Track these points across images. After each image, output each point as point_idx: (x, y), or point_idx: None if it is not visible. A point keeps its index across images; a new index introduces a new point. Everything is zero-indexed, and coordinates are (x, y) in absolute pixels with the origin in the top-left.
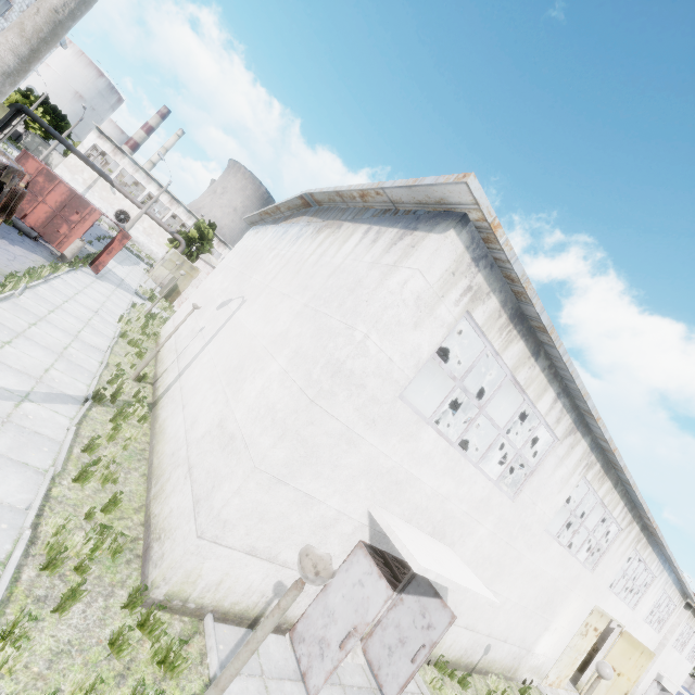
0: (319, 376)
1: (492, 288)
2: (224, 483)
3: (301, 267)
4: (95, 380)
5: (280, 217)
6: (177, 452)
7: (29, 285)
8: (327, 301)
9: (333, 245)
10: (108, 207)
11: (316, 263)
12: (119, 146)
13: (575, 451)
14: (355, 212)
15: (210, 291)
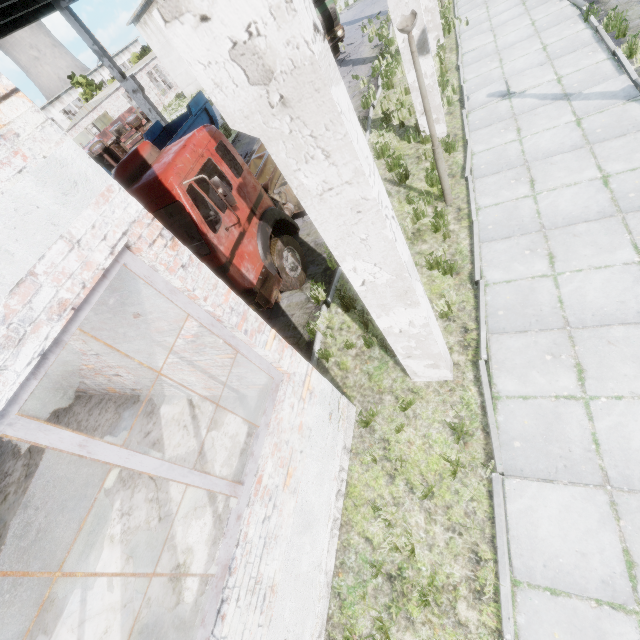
0: None
1: None
2: None
3: None
4: None
5: None
6: None
7: None
8: None
9: None
10: None
11: None
12: None
13: None
14: None
15: None
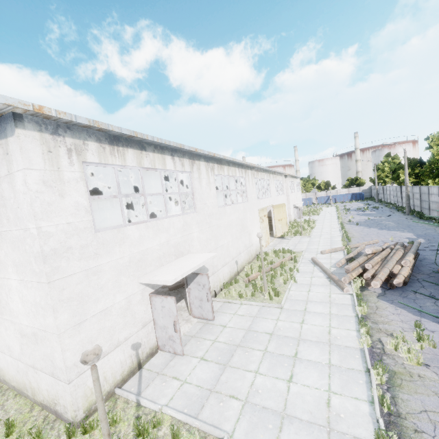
0: (39, 268)
1: (83, 139)
2: (54, 355)
3: None
4: None
5: None
6: (18, 369)
7: None
8: None
9: None
10: None
11: None
12: None
13: (201, 169)
14: None
15: None
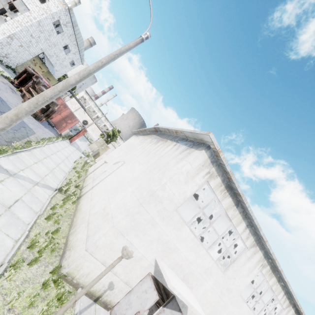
0: (145, 195)
1: (218, 174)
2: (100, 230)
3: (148, 154)
4: (61, 183)
5: (145, 133)
6: (84, 217)
7: (47, 143)
8: (155, 168)
9: (162, 148)
10: (80, 118)
11: (154, 153)
12: (92, 97)
13: (255, 255)
14: (173, 137)
15: (112, 157)
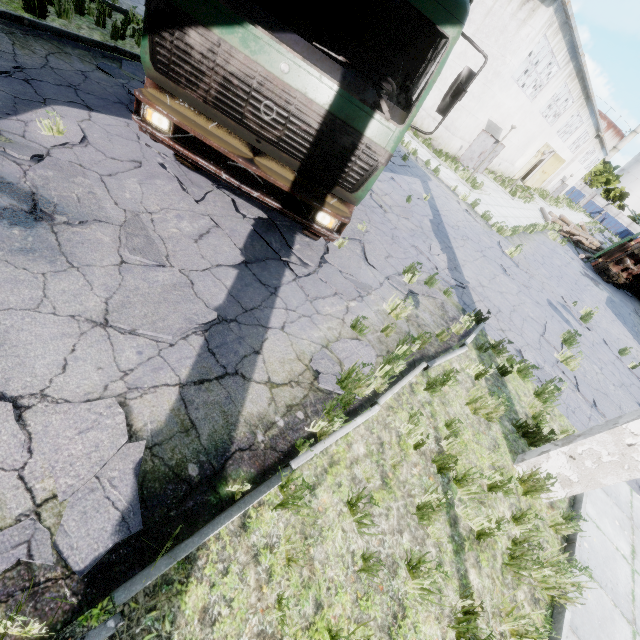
0: (491, 79)
1: (557, 19)
2: (458, 120)
3: None
4: None
5: None
6: (419, 114)
7: None
8: (487, 36)
9: None
10: None
11: None
12: None
13: (565, 72)
14: None
15: None
